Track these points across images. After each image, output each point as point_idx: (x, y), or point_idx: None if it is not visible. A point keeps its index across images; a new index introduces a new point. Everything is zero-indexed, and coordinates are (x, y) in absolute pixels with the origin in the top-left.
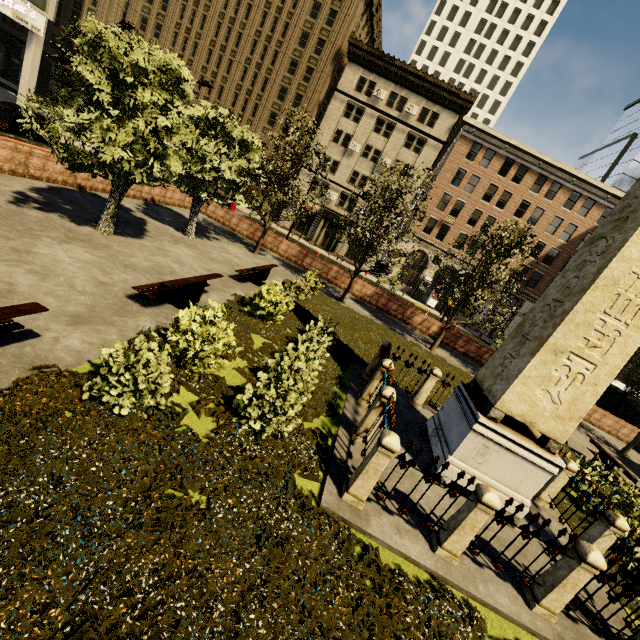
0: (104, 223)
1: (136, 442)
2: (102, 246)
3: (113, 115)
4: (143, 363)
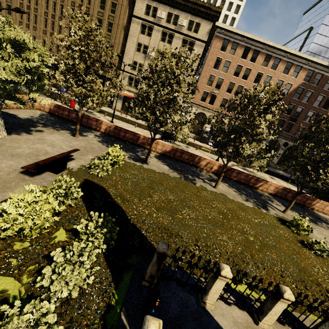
0: None
1: None
2: None
3: None
4: None
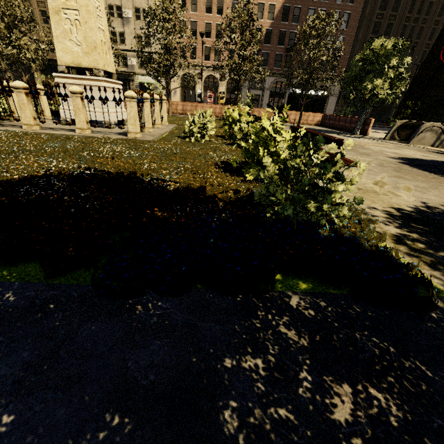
0: None
1: None
2: None
3: None
4: None
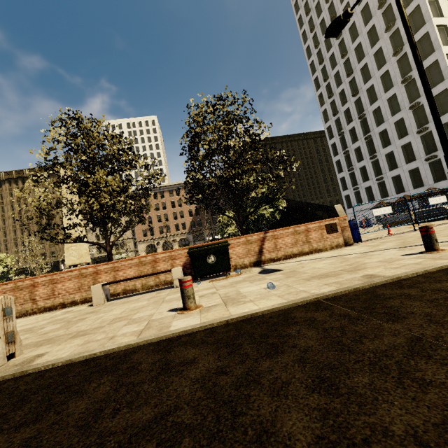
0: None
1: None
2: None
3: None
4: None
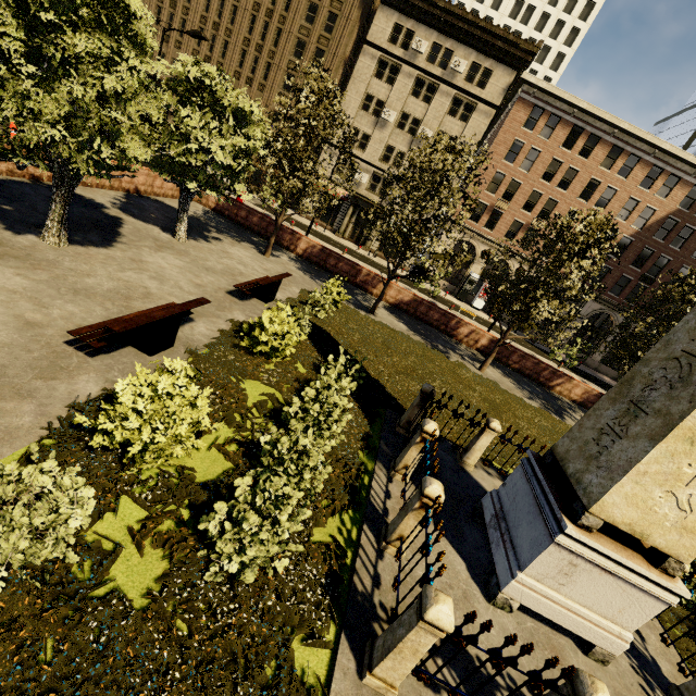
0: (51, 230)
1: (8, 648)
2: (46, 263)
3: (24, 73)
4: (26, 501)
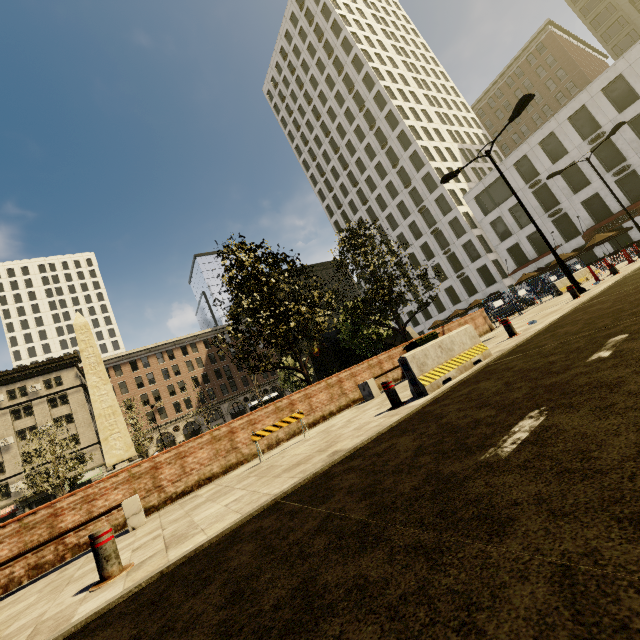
0: None
1: None
2: None
3: None
4: None
